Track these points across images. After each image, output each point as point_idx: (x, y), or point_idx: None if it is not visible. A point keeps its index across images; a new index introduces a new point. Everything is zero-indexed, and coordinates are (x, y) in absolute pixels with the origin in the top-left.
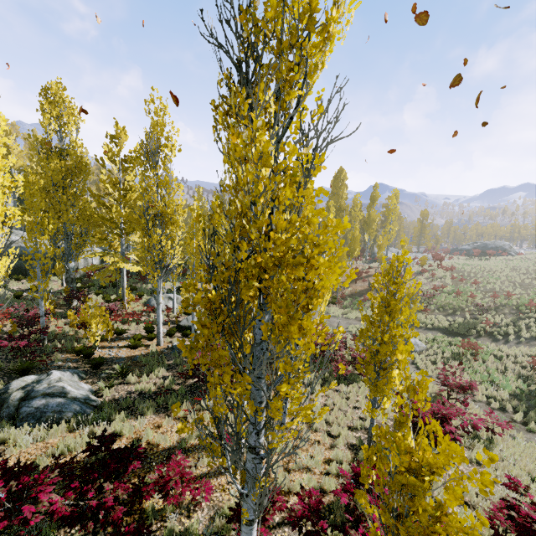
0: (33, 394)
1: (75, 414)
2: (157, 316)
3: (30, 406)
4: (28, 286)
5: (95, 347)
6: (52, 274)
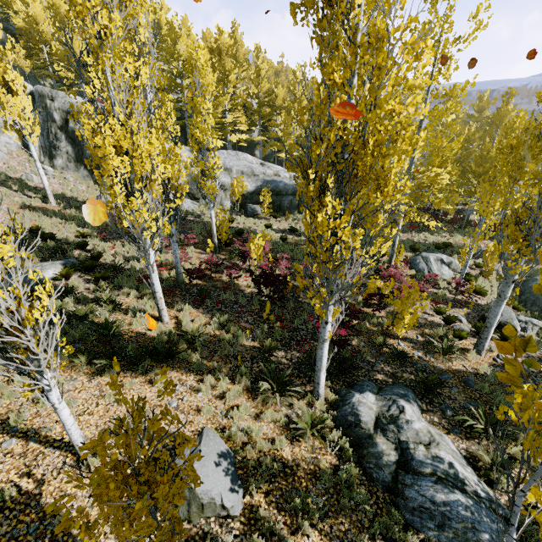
0: (414, 465)
1: (493, 538)
2: (493, 315)
3: (421, 493)
4: (285, 225)
5: (391, 336)
6: (296, 211)
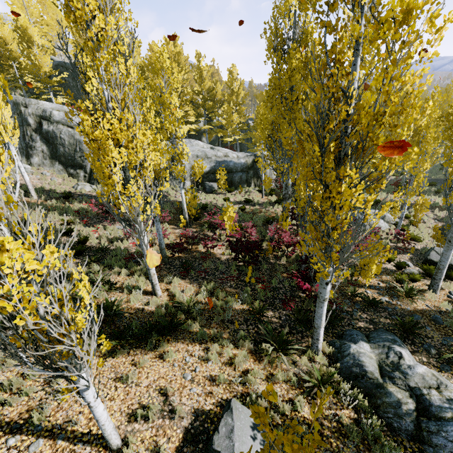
0: (434, 411)
1: None
2: (445, 258)
3: (450, 439)
4: (239, 197)
5: (357, 285)
6: (245, 184)
